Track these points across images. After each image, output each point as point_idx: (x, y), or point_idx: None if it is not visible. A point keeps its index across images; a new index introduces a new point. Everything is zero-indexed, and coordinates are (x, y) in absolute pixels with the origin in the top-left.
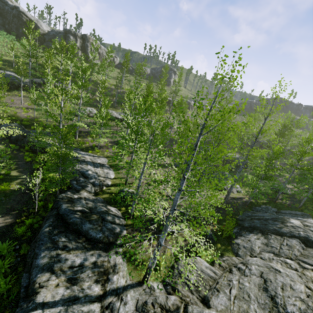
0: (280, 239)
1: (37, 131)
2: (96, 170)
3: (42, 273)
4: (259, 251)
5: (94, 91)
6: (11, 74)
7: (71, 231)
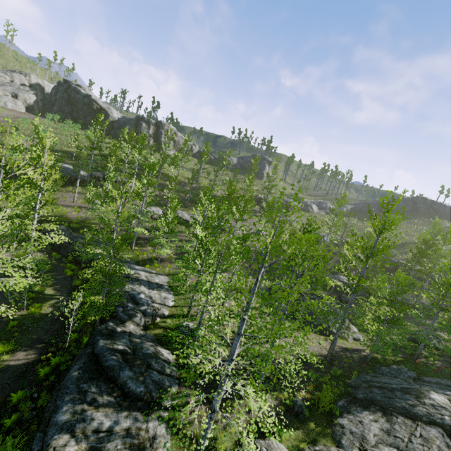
0: (411, 426)
1: (86, 238)
2: (150, 294)
3: (60, 434)
4: (375, 442)
5: (163, 186)
6: (70, 167)
7: (105, 378)
